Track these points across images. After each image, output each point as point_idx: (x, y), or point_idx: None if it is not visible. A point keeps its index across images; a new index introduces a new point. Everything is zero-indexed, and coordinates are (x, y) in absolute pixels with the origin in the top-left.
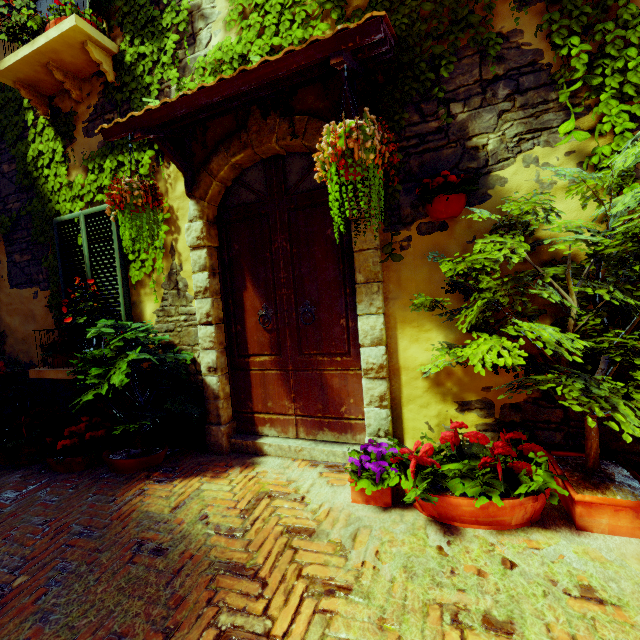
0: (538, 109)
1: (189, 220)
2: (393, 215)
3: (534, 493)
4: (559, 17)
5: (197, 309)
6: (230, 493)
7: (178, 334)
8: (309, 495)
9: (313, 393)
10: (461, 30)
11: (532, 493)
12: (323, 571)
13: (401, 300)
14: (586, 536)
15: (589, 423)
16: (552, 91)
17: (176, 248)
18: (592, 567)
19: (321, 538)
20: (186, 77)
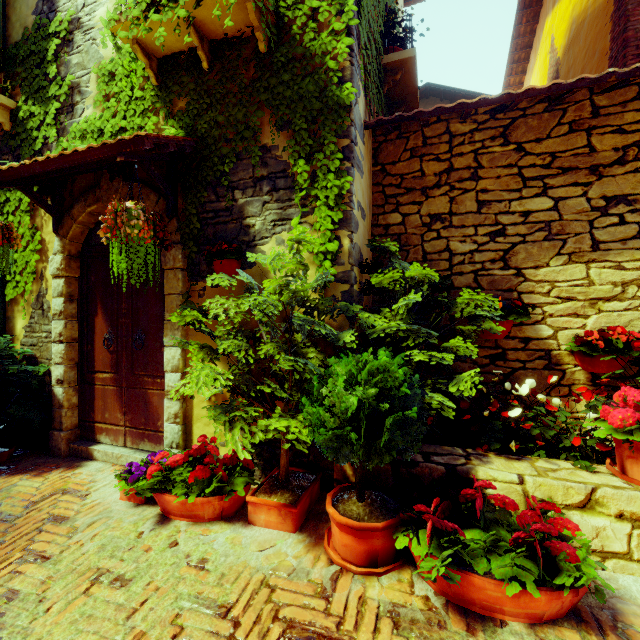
0: (286, 204)
1: (54, 253)
2: (195, 269)
3: (221, 494)
4: (294, 143)
5: (53, 329)
6: (35, 488)
7: (40, 348)
8: (94, 493)
9: (139, 408)
10: (242, 139)
11: (219, 494)
12: (44, 546)
13: (197, 337)
14: (249, 528)
15: (218, 440)
16: (294, 193)
17: (45, 275)
18: (224, 547)
19: (67, 524)
20: (64, 137)
